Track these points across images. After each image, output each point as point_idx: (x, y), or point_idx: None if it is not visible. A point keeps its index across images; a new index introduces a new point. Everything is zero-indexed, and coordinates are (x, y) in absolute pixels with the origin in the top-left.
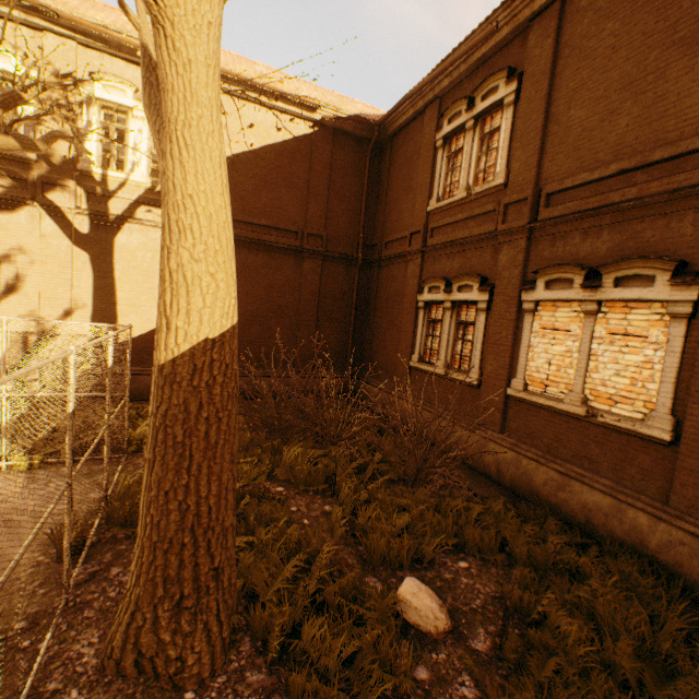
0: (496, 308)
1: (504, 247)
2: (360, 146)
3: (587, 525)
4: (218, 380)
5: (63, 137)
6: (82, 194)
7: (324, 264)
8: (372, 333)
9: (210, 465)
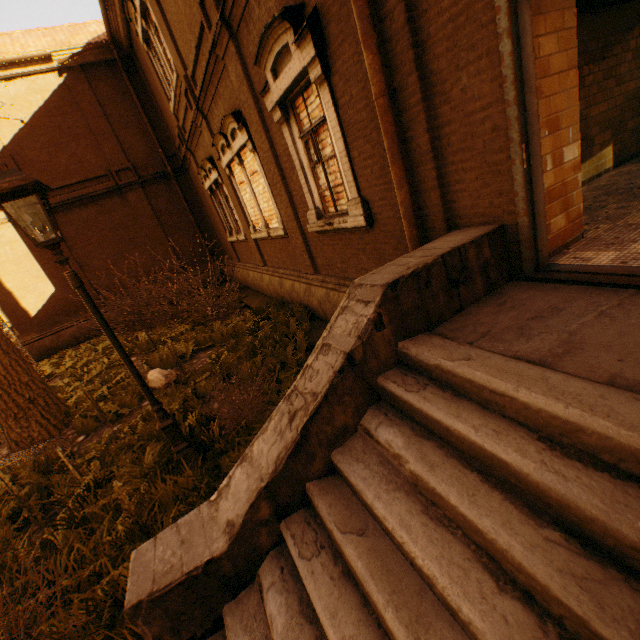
0: (224, 180)
1: (203, 130)
2: (115, 69)
3: (292, 302)
4: None
5: None
6: None
7: (146, 190)
8: (213, 226)
9: None
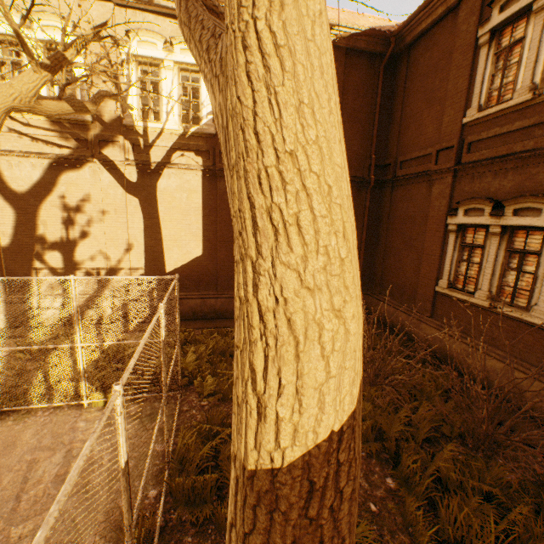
0: None
1: None
2: (372, 63)
3: None
4: (345, 492)
5: (108, 95)
6: (129, 147)
7: None
8: (384, 253)
9: None
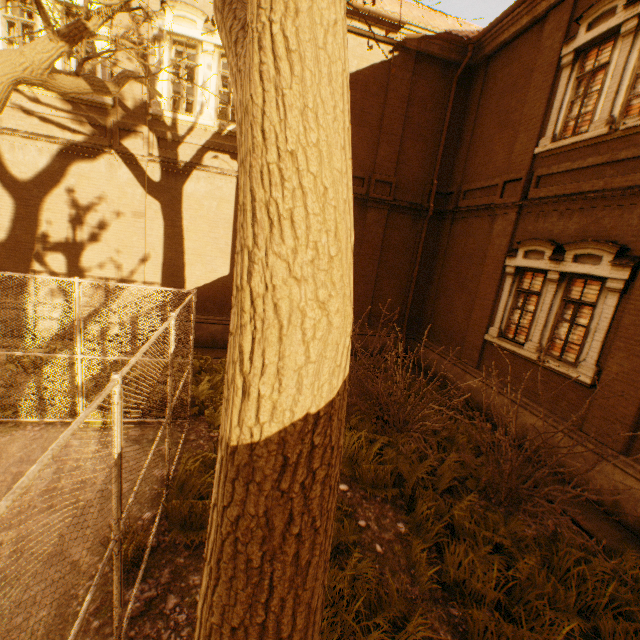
0: None
1: None
2: (445, 73)
3: None
4: (318, 475)
5: (134, 76)
6: (154, 141)
7: (390, 215)
8: (436, 293)
9: (296, 594)
